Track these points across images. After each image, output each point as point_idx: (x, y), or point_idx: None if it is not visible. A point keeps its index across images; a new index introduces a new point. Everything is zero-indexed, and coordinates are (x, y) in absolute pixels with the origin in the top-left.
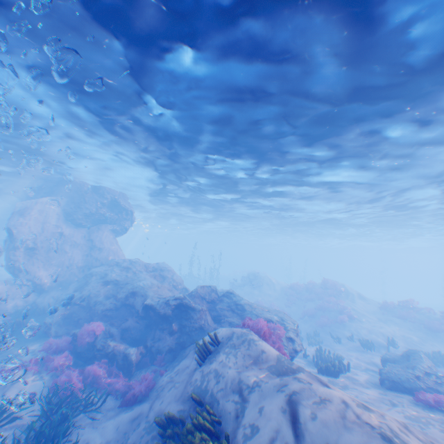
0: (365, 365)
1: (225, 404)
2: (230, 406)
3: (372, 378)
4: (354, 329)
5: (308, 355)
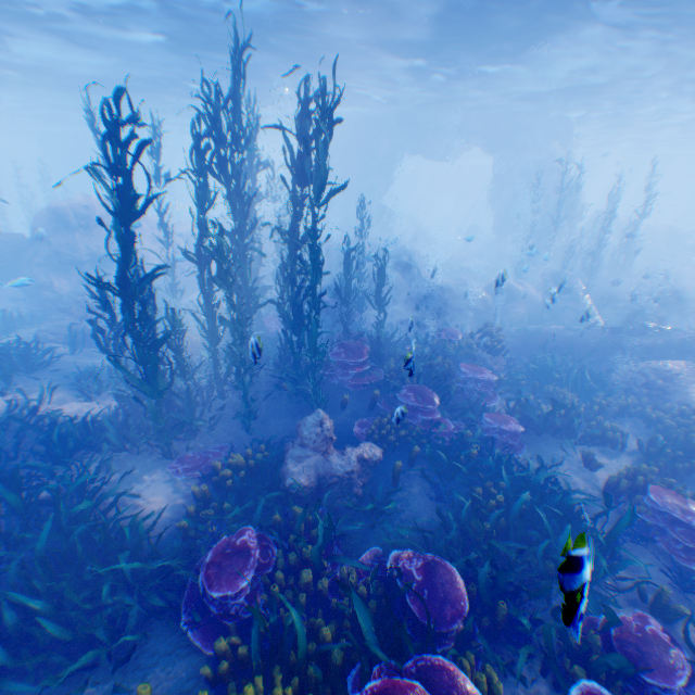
0: None
1: None
2: None
3: None
4: None
5: None
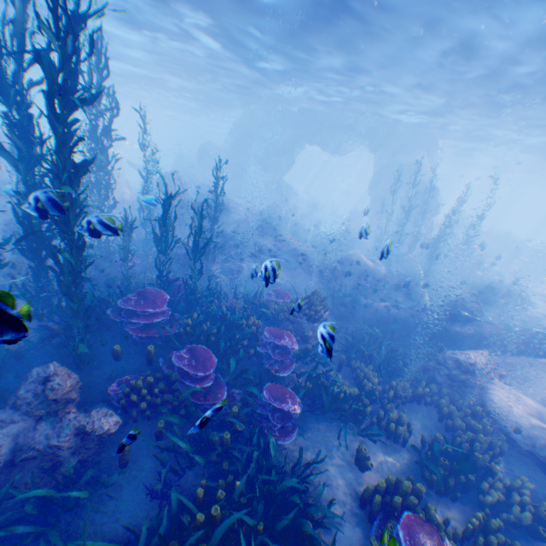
0: None
1: None
2: None
3: None
4: None
5: None
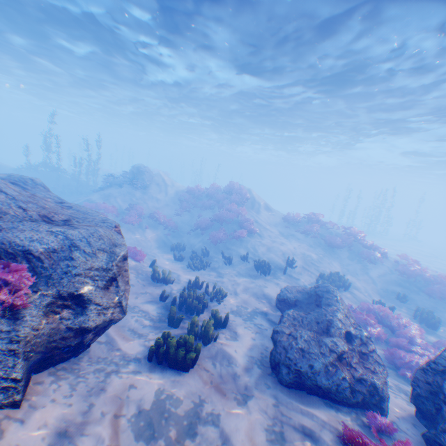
0: (255, 305)
1: None
2: None
3: (260, 344)
4: (252, 246)
5: (171, 294)
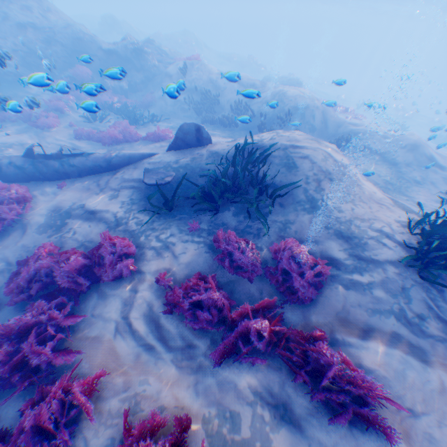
0: None
1: (208, 89)
2: (211, 88)
3: None
4: None
5: None
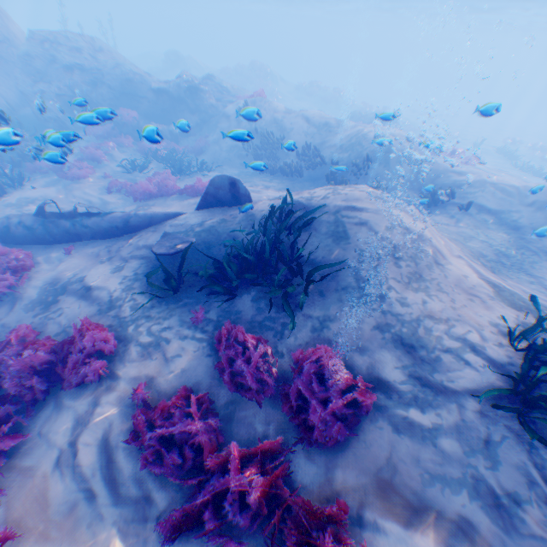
0: None
1: (271, 130)
2: (274, 130)
3: None
4: None
5: None
